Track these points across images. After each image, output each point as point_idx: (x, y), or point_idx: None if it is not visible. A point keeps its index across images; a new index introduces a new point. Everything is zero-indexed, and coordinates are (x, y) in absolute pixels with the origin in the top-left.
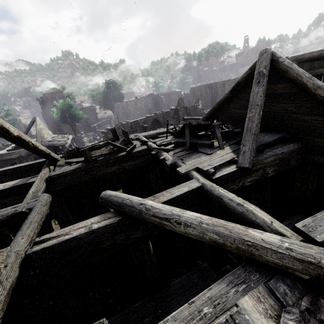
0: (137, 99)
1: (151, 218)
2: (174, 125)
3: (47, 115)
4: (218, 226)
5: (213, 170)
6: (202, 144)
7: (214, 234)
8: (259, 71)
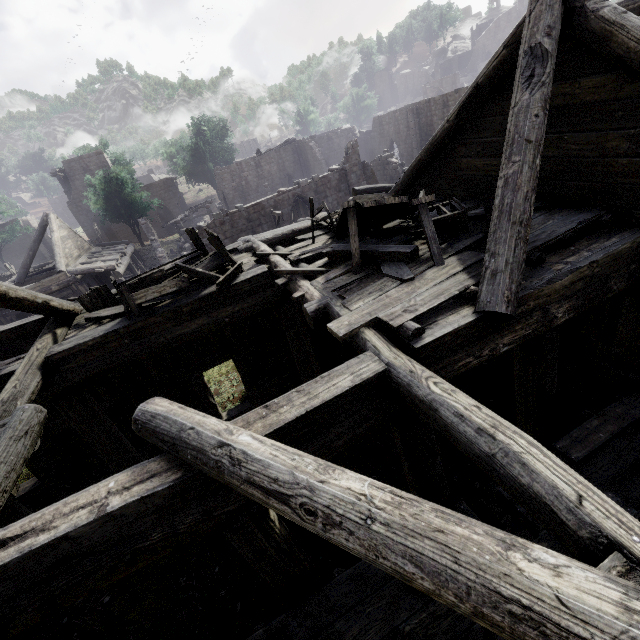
0: (261, 155)
1: (244, 487)
2: (327, 211)
3: (80, 207)
4: (418, 534)
5: (416, 325)
6: (390, 255)
7: (408, 562)
8: (533, 45)
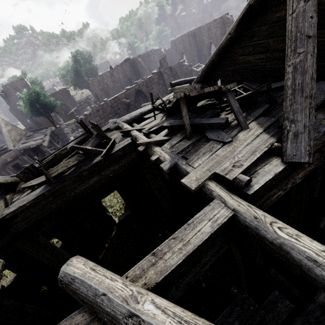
0: (112, 69)
1: None
2: (161, 100)
3: (17, 111)
4: None
5: (246, 177)
6: (210, 125)
7: None
8: None
